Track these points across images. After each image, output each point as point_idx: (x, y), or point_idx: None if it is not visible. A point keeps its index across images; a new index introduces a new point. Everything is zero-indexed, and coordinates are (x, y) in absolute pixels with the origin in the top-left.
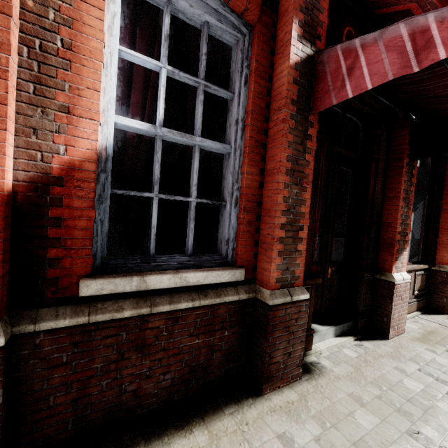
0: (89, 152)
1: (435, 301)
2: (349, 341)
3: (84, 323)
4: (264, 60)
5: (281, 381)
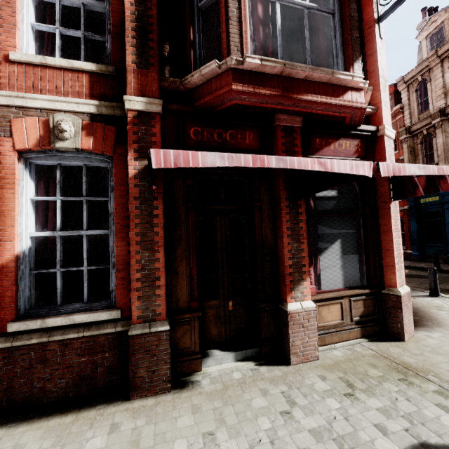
0: (11, 257)
1: (391, 327)
2: (248, 366)
3: (9, 346)
4: (121, 174)
5: (149, 392)
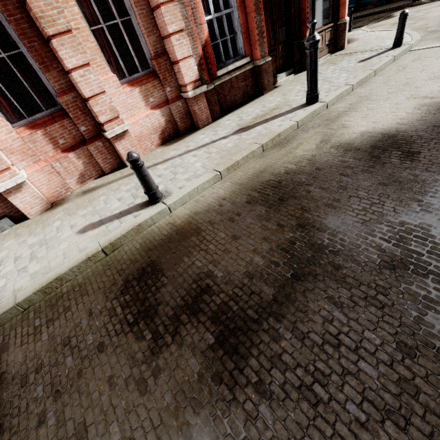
0: (207, 34)
1: (339, 44)
2: (292, 76)
3: (221, 82)
4: None
5: (268, 90)
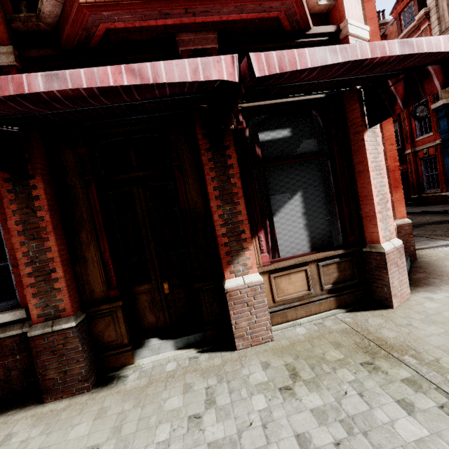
0: None
1: (377, 291)
2: (189, 354)
3: None
4: None
5: (64, 393)
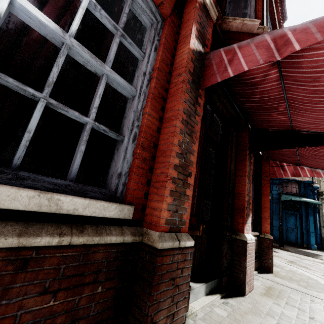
0: None
1: (264, 262)
2: (217, 300)
3: None
4: (170, 42)
5: None
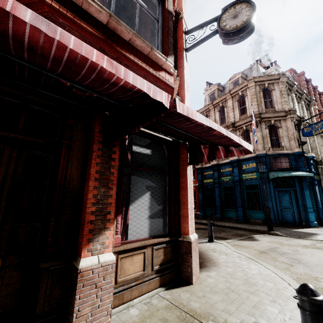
0: None
1: (184, 271)
2: None
3: None
4: None
5: None
